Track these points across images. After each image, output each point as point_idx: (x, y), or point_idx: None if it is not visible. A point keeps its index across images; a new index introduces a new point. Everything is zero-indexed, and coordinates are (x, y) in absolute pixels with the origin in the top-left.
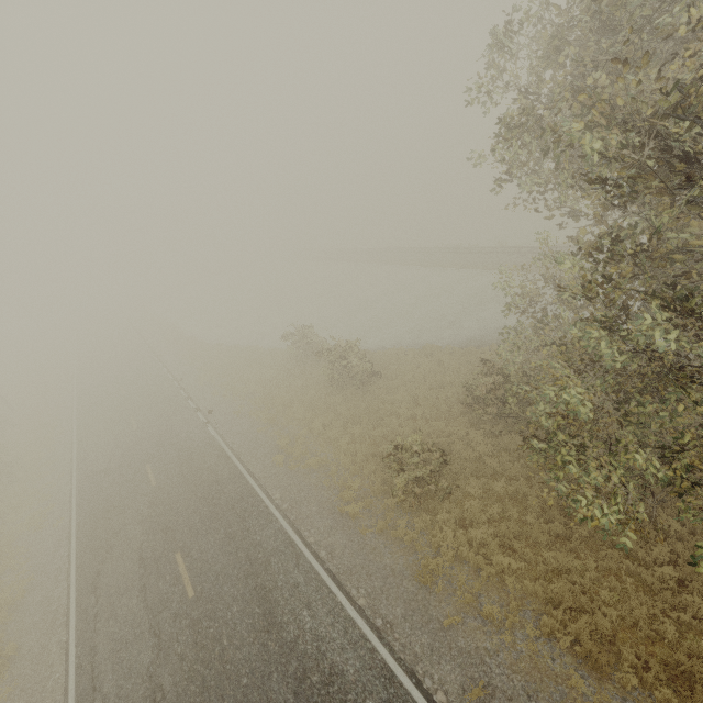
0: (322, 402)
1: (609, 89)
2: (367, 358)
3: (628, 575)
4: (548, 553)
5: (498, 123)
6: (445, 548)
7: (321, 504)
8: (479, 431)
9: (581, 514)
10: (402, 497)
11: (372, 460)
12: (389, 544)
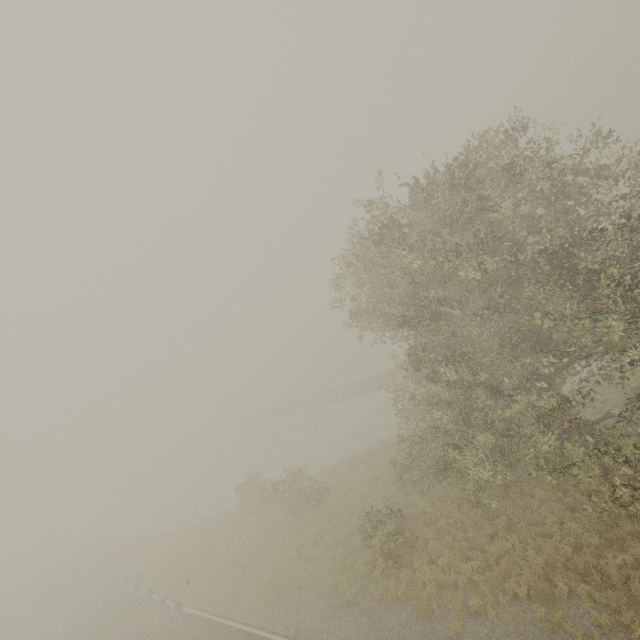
0: (288, 533)
1: (386, 297)
2: (311, 484)
3: (538, 536)
4: (490, 546)
5: (350, 313)
6: (428, 582)
7: (322, 612)
8: (414, 494)
9: (493, 508)
10: (383, 564)
11: (349, 554)
12: (389, 607)
